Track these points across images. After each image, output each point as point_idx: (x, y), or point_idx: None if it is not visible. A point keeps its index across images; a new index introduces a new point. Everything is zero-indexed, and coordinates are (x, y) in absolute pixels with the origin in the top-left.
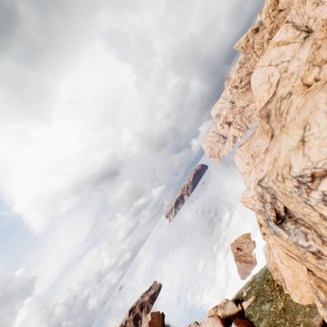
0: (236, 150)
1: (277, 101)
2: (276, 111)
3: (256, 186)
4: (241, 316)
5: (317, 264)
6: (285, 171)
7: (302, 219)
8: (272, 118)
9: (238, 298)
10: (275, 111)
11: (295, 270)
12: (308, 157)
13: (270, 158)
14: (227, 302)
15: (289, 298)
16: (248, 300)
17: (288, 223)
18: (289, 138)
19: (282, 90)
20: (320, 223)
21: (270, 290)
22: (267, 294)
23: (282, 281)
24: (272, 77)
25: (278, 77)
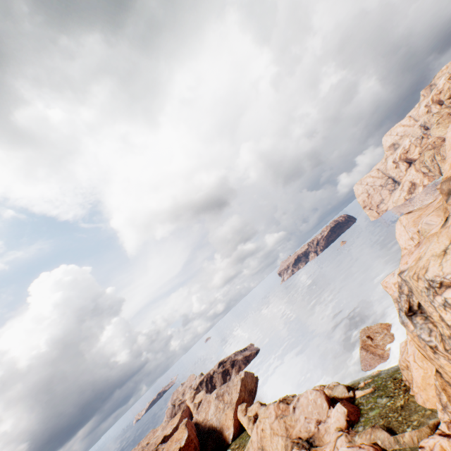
0: (401, 218)
1: None
2: None
3: (396, 276)
4: (350, 402)
5: (434, 358)
6: (421, 272)
7: (432, 318)
8: (450, 200)
9: (352, 386)
10: None
11: (427, 372)
12: (442, 268)
13: (417, 254)
14: (338, 385)
15: (412, 399)
16: (364, 390)
17: (418, 317)
18: (437, 244)
19: None
20: (438, 322)
21: (393, 388)
22: (389, 390)
23: (411, 382)
24: None
25: None
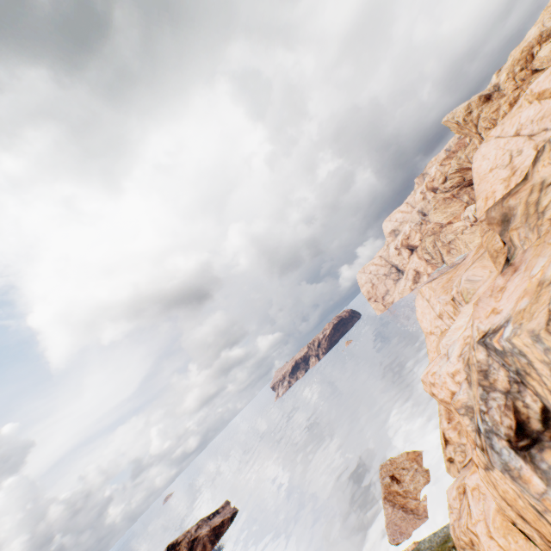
0: (422, 288)
1: (532, 191)
2: (527, 208)
3: (474, 347)
4: None
5: None
6: None
7: None
8: (515, 222)
9: None
10: (525, 208)
11: None
12: None
13: (524, 282)
14: None
15: None
16: None
17: (548, 451)
18: None
19: (547, 170)
20: None
21: None
22: None
23: None
24: (517, 157)
25: (532, 157)
